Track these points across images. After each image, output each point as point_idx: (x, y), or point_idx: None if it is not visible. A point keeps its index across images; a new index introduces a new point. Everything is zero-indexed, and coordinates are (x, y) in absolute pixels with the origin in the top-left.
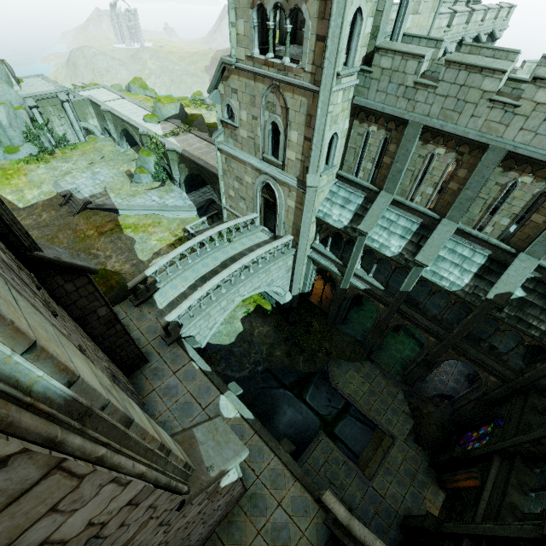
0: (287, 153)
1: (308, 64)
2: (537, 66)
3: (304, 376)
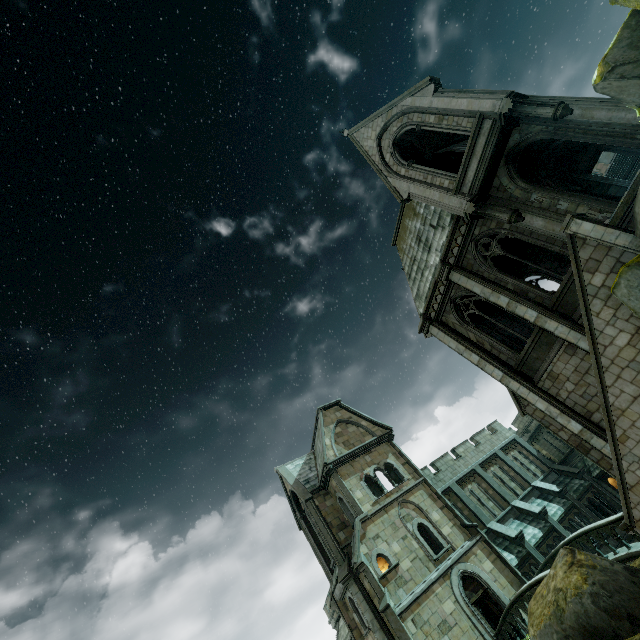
0: (443, 532)
1: (407, 476)
2: None
3: None
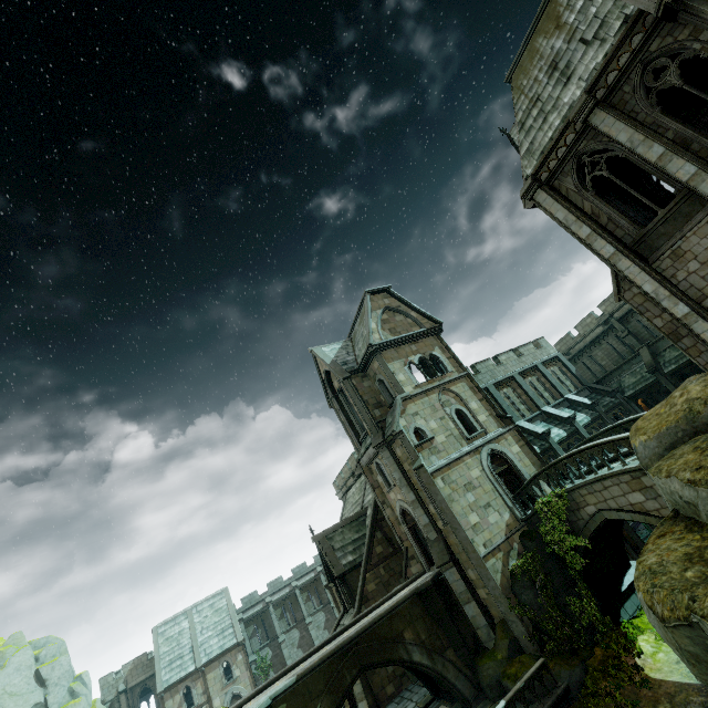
0: (479, 419)
1: (452, 369)
2: None
3: None
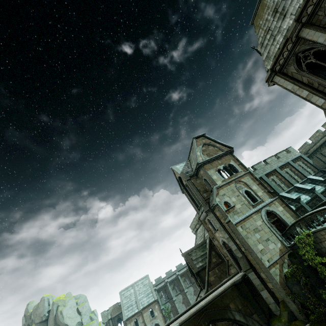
0: (258, 194)
1: (240, 170)
2: None
3: None
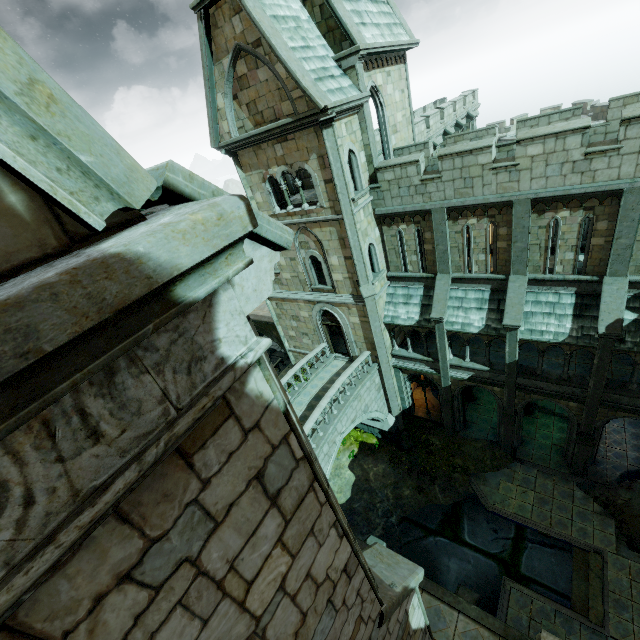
0: (333, 276)
1: (325, 202)
2: (517, 129)
3: (450, 510)
